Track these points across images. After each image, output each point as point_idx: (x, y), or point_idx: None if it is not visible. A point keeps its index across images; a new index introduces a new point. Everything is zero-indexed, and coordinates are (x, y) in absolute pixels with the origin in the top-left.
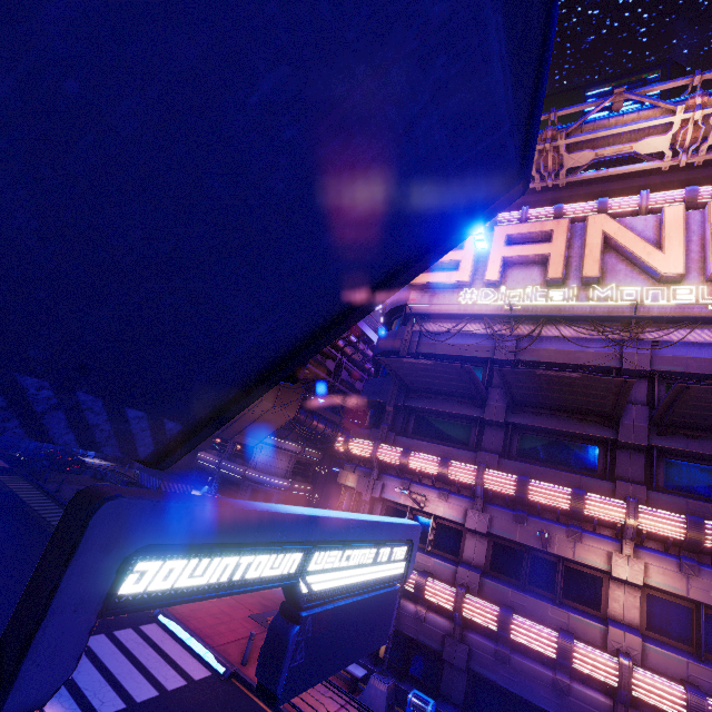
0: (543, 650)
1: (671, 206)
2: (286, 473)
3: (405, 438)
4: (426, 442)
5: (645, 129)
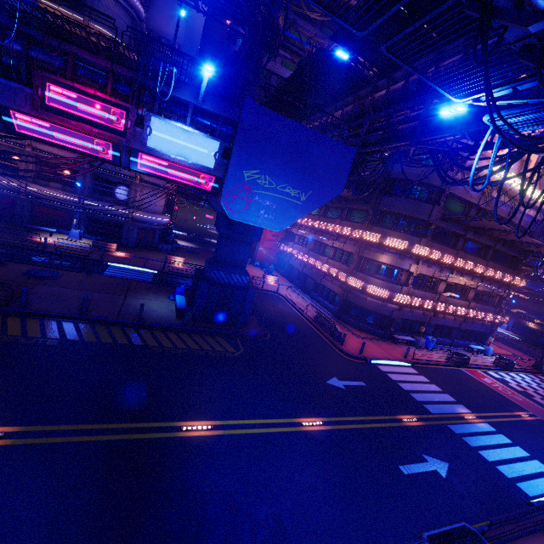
0: (462, 314)
1: None
2: (165, 210)
3: (434, 244)
4: (442, 246)
5: None
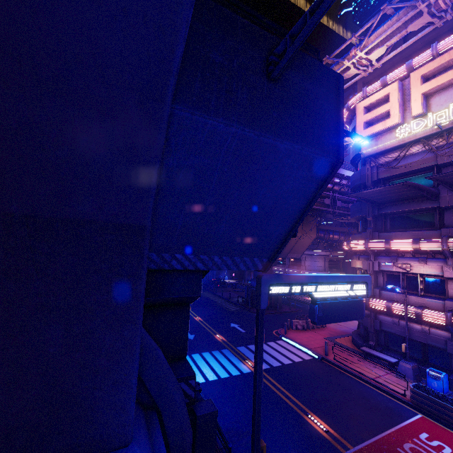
0: None
1: None
2: (324, 268)
3: (385, 233)
4: (400, 232)
5: None
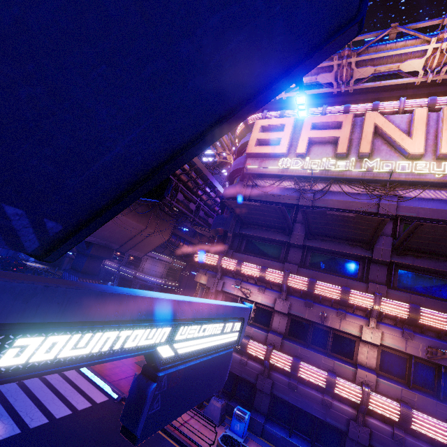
0: (317, 382)
1: (419, 108)
2: (162, 275)
3: (239, 254)
4: (252, 256)
5: (408, 54)
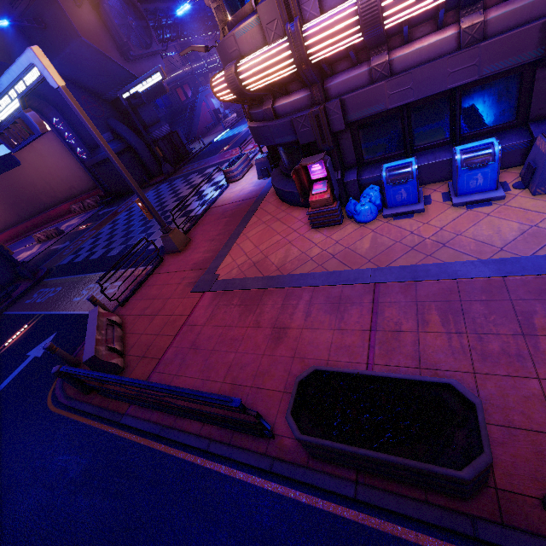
0: None
1: None
2: None
3: None
4: None
5: None
